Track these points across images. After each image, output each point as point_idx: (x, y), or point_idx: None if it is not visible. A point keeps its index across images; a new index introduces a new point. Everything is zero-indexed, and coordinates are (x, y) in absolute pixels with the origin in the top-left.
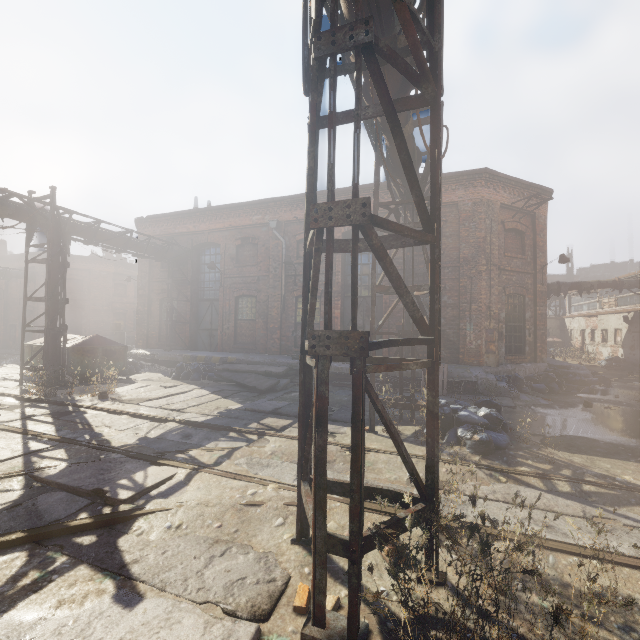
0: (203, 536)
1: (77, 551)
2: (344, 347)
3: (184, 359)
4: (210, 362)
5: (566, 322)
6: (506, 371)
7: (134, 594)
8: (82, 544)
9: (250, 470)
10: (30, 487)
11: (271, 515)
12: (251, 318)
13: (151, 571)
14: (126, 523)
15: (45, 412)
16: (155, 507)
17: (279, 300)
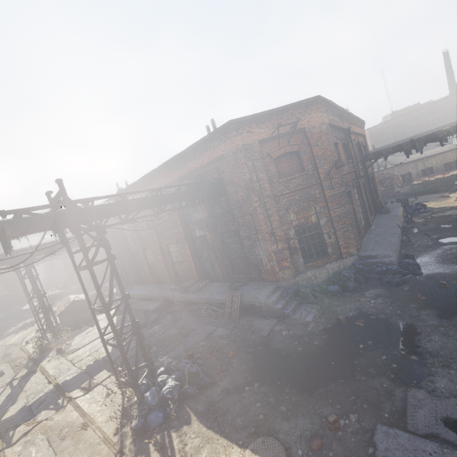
0: None
1: None
2: None
3: None
4: (136, 298)
5: None
6: (305, 278)
7: None
8: None
9: (22, 450)
10: None
11: None
12: (154, 261)
13: None
14: None
15: (24, 373)
16: None
17: (159, 250)
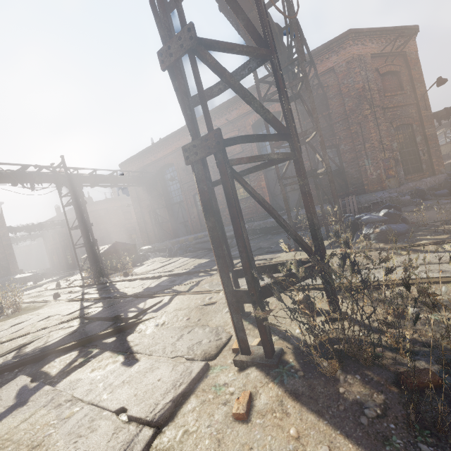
0: (178, 326)
1: (104, 346)
2: (206, 148)
3: (172, 244)
4: (188, 242)
5: None
6: (408, 188)
7: (134, 360)
8: (107, 342)
9: (211, 289)
10: (83, 323)
11: (222, 307)
12: None
13: (144, 348)
14: (132, 328)
15: (94, 289)
16: (149, 317)
17: (221, 188)
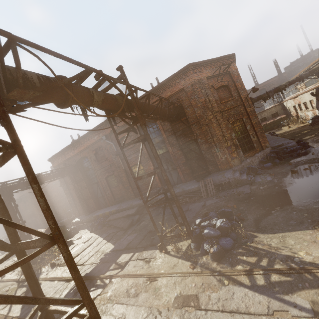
0: None
1: None
2: None
3: (94, 218)
4: (105, 215)
5: (284, 104)
6: (247, 164)
7: None
8: None
9: None
10: None
11: None
12: (116, 185)
13: None
14: None
15: (24, 290)
16: None
17: (123, 172)
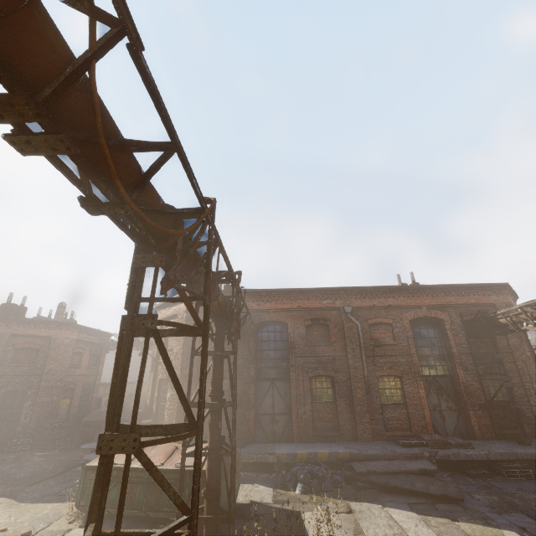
0: None
1: None
2: None
3: (278, 459)
4: (316, 460)
5: None
6: None
7: None
8: None
9: None
10: None
11: None
12: (328, 400)
13: None
14: None
15: None
16: None
17: (362, 380)
